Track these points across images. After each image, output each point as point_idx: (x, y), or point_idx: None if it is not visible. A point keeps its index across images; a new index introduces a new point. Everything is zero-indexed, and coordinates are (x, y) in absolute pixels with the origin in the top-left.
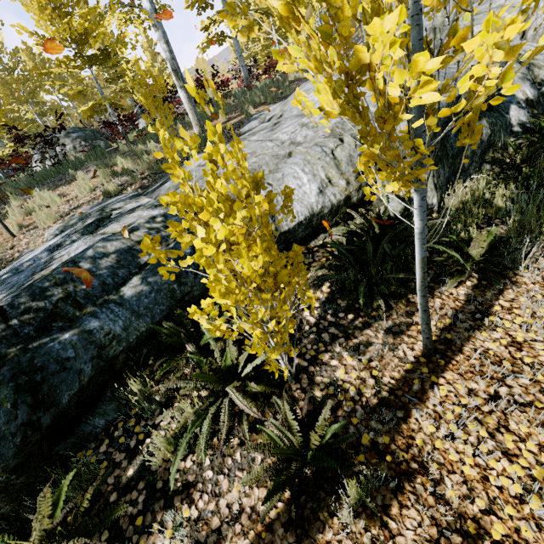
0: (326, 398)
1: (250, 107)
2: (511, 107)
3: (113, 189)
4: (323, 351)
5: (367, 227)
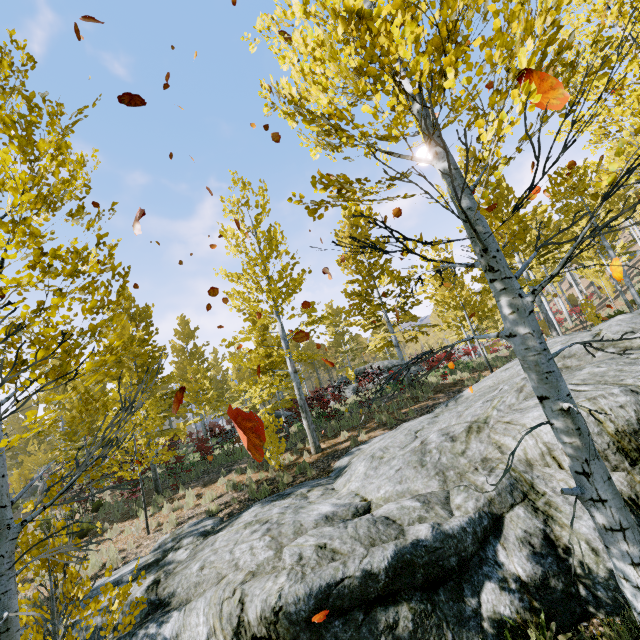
0: None
1: (374, 425)
2: (485, 585)
3: (216, 508)
4: None
5: None
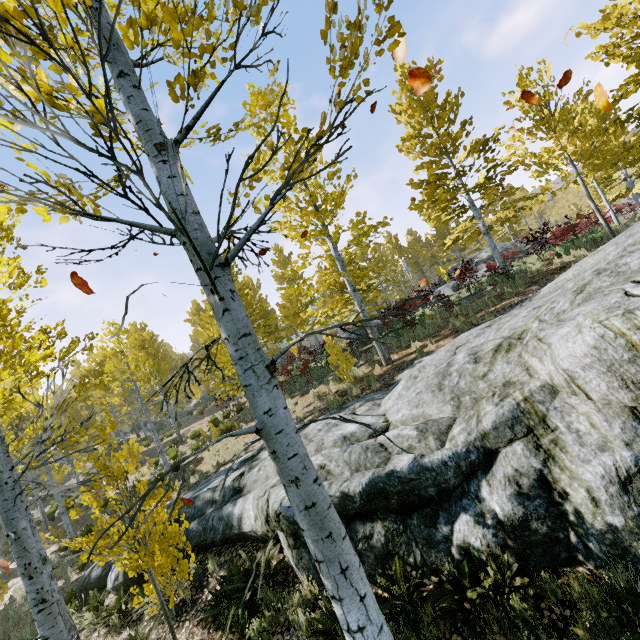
0: (160, 638)
1: (447, 333)
2: (460, 516)
3: (303, 415)
4: (190, 620)
5: (264, 563)
